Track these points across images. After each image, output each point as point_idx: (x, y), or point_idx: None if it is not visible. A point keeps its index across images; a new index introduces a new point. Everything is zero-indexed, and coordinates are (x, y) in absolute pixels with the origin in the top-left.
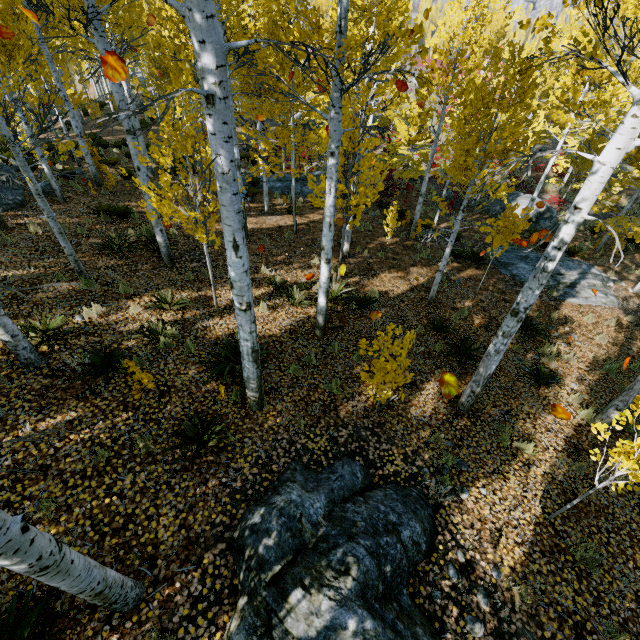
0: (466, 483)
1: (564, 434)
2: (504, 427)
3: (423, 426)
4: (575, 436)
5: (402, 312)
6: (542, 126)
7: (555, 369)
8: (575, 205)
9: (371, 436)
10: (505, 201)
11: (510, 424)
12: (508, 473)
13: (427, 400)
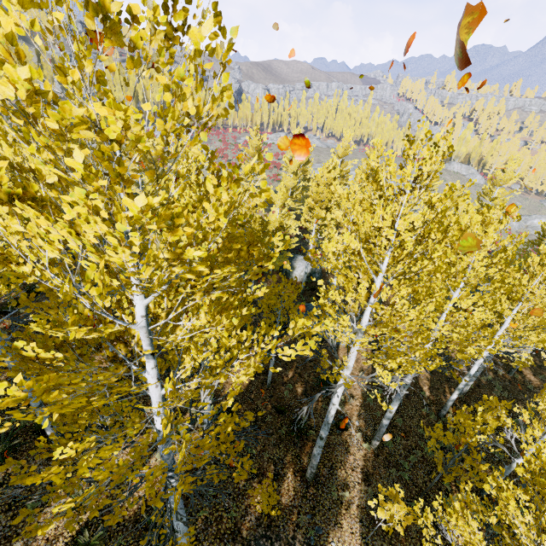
0: (324, 544)
1: (360, 467)
2: (332, 485)
3: (292, 510)
4: (365, 465)
5: (254, 404)
6: (297, 204)
7: (346, 413)
8: (333, 403)
9: (266, 541)
10: (290, 270)
11: (334, 477)
12: (341, 519)
13: (289, 484)
